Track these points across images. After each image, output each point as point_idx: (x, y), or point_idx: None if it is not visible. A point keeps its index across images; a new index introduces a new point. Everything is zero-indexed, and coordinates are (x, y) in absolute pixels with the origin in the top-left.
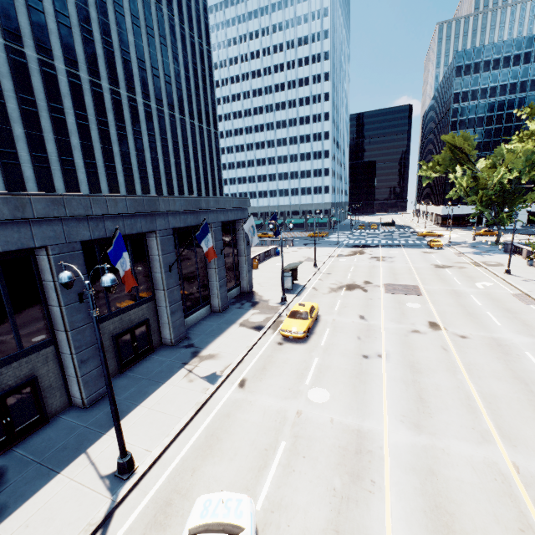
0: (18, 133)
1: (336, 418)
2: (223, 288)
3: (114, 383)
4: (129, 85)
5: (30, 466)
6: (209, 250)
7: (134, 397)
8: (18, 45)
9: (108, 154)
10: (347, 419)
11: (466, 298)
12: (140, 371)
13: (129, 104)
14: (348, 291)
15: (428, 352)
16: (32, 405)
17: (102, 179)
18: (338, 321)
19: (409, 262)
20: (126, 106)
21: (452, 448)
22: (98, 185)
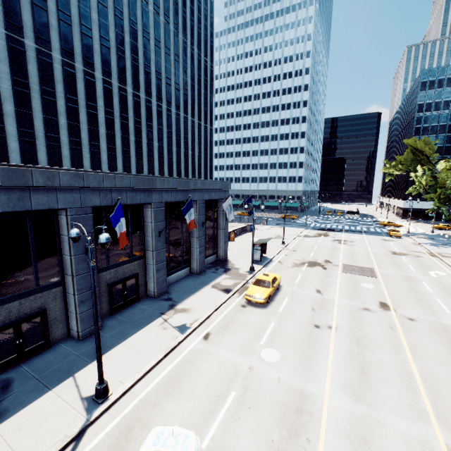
0: (63, 123)
1: (283, 377)
2: (202, 254)
3: (105, 322)
4: (147, 90)
5: (30, 381)
6: (191, 222)
7: (118, 336)
8: (71, 60)
9: (125, 141)
10: (292, 379)
11: (418, 284)
12: (126, 315)
13: (146, 105)
14: (309, 267)
15: (375, 329)
16: (40, 331)
17: (119, 160)
18: (296, 292)
19: (368, 247)
20: (143, 106)
21: (387, 421)
22: (115, 165)
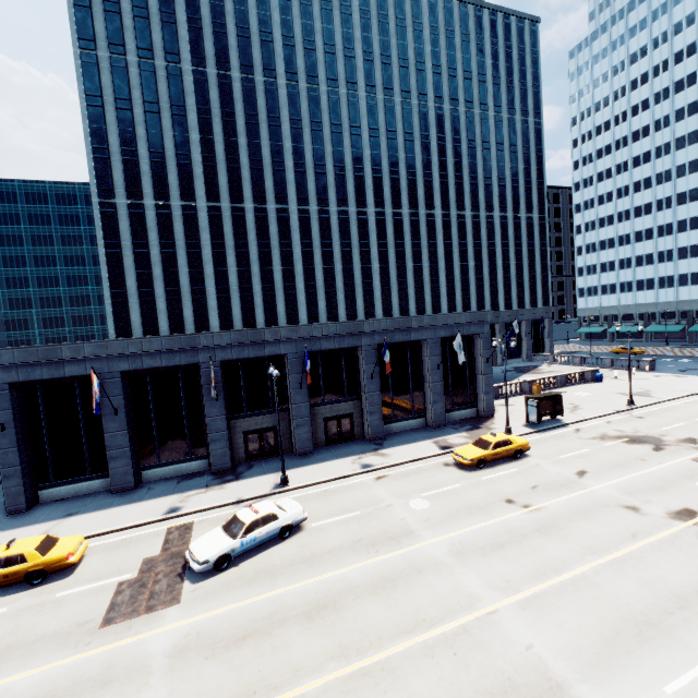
0: (338, 269)
1: (408, 519)
2: (439, 404)
3: (319, 450)
4: (428, 203)
5: (261, 468)
6: (387, 364)
7: (319, 459)
8: (345, 207)
9: (401, 271)
10: (414, 523)
11: None
12: (336, 448)
13: (427, 221)
14: (624, 443)
15: (599, 527)
16: (273, 441)
17: (394, 294)
18: (540, 467)
19: None
20: (423, 223)
21: (461, 575)
22: (389, 300)
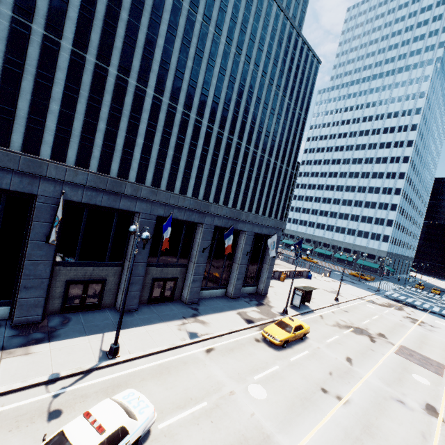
0: (170, 154)
1: (257, 415)
2: (239, 281)
3: (141, 307)
4: (240, 135)
5: (79, 325)
6: (228, 246)
7: (144, 320)
8: (189, 111)
9: (211, 173)
10: (266, 422)
11: None
12: (157, 308)
13: (236, 146)
14: (353, 332)
15: (399, 426)
16: (98, 294)
17: (202, 187)
18: (321, 350)
19: None
20: (234, 147)
21: None
22: (198, 190)
